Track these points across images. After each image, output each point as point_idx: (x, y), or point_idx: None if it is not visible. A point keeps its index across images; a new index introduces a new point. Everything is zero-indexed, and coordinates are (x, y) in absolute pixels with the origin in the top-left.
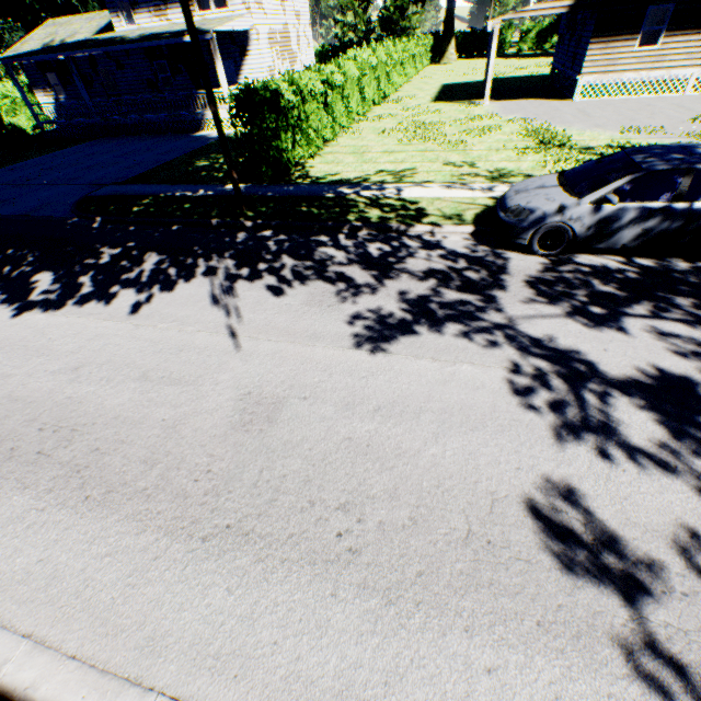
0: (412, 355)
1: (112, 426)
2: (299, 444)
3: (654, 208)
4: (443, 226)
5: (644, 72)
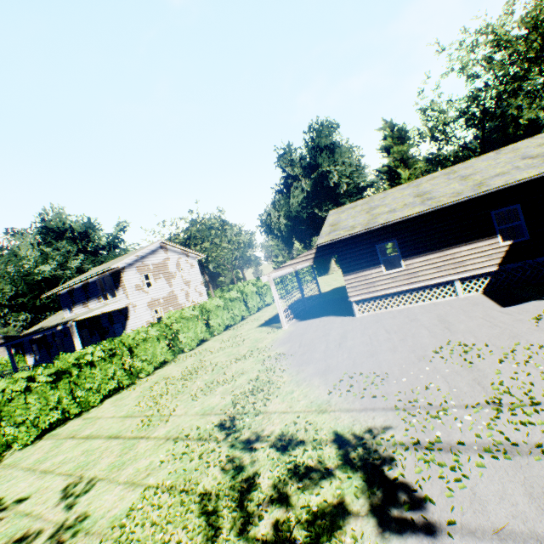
0: None
1: None
2: None
3: None
4: None
5: (404, 286)
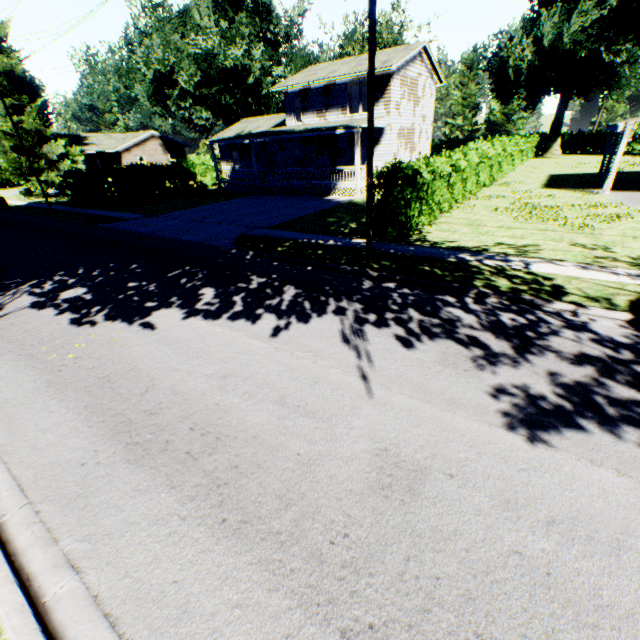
0: (584, 457)
1: (250, 445)
2: (451, 536)
3: None
4: (588, 307)
5: None
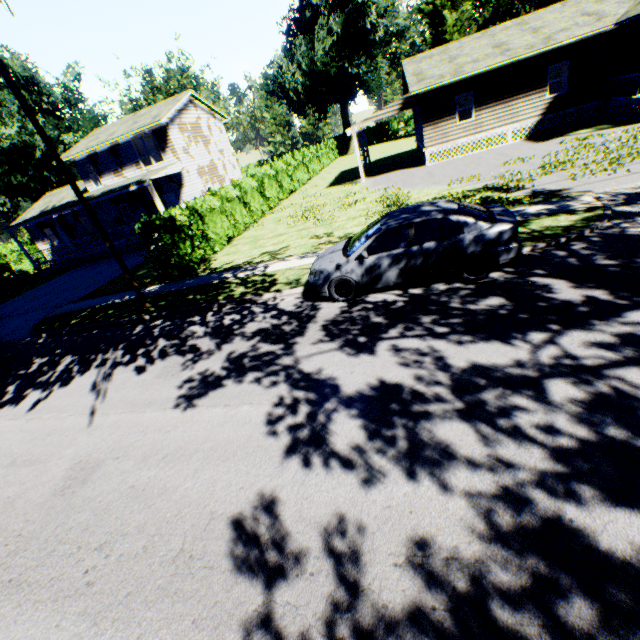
0: (212, 405)
1: None
2: (95, 498)
3: (398, 254)
4: (282, 291)
5: (471, 136)
